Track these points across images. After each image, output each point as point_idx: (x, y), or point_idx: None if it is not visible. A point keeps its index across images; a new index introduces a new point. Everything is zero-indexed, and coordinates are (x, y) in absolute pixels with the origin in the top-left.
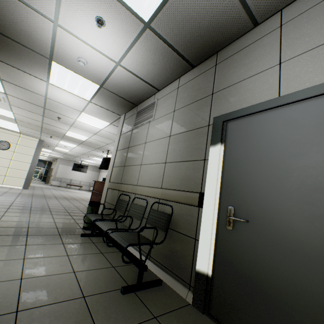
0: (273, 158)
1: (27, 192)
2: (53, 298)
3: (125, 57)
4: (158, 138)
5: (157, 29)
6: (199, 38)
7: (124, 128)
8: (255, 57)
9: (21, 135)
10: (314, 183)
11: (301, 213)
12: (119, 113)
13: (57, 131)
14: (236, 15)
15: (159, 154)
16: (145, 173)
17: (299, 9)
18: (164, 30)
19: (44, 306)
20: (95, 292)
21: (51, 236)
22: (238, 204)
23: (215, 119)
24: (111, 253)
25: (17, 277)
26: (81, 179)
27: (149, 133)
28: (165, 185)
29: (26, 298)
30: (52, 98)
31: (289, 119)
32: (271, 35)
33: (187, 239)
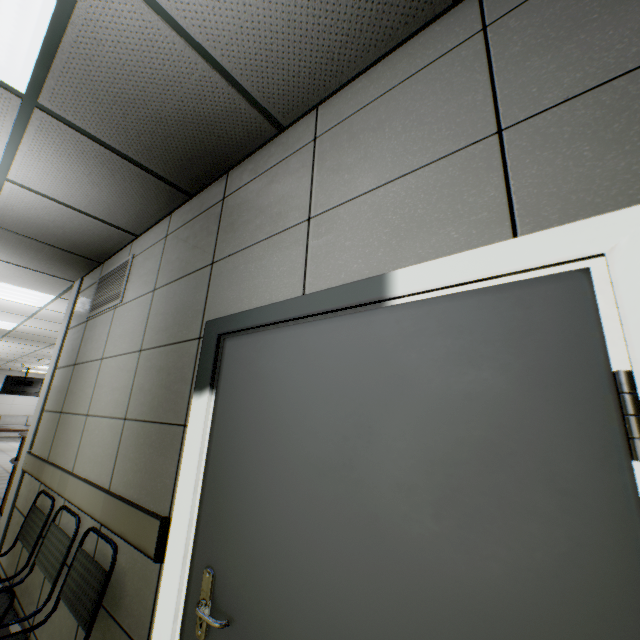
0: (283, 448)
1: None
2: None
3: (13, 164)
4: (123, 353)
5: (60, 111)
6: (174, 142)
7: (76, 314)
8: (277, 196)
9: None
10: (340, 530)
11: (317, 615)
12: (66, 277)
13: None
14: (232, 106)
15: (119, 393)
16: (90, 439)
17: (340, 111)
18: (82, 116)
19: None
20: None
21: None
22: (221, 565)
23: (208, 326)
24: None
25: None
26: (30, 413)
27: (110, 335)
28: (117, 481)
29: None
30: None
31: (313, 353)
32: (301, 155)
33: None
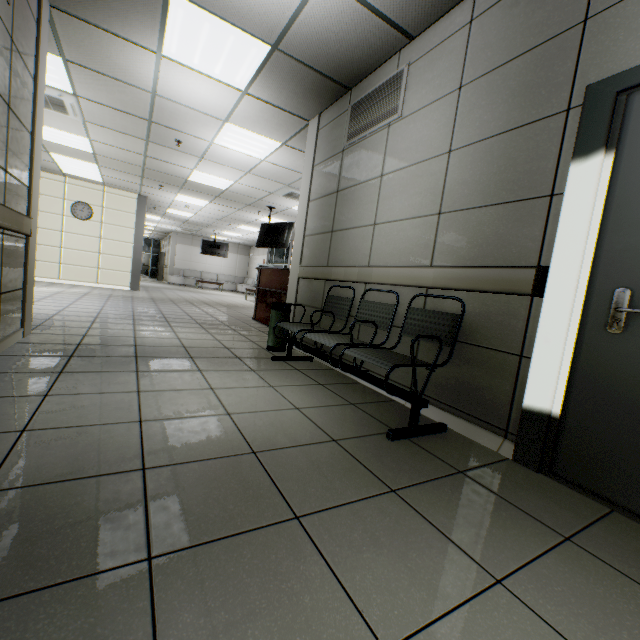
0: None
1: (141, 295)
2: (292, 440)
3: None
4: (417, 162)
5: None
6: None
7: (320, 150)
8: None
9: (106, 189)
10: None
11: None
12: (305, 116)
13: (172, 174)
14: None
15: (422, 196)
16: (387, 241)
17: None
18: None
19: (285, 448)
20: (348, 436)
21: (227, 359)
22: None
23: (591, 89)
24: (336, 386)
25: (221, 412)
26: (218, 272)
27: (389, 152)
28: (441, 261)
29: (254, 438)
30: (166, 94)
31: None
32: None
33: (500, 357)
